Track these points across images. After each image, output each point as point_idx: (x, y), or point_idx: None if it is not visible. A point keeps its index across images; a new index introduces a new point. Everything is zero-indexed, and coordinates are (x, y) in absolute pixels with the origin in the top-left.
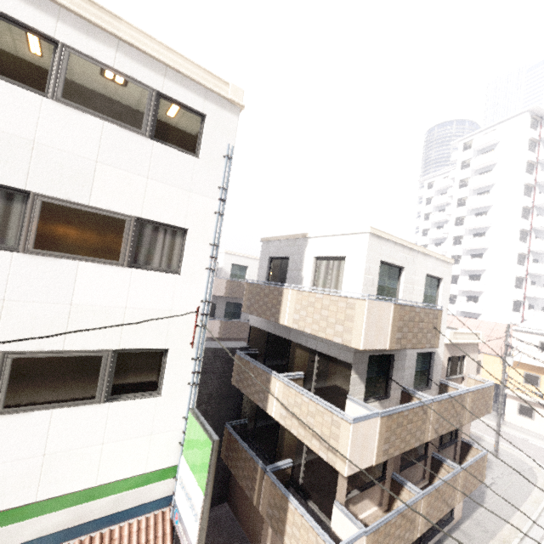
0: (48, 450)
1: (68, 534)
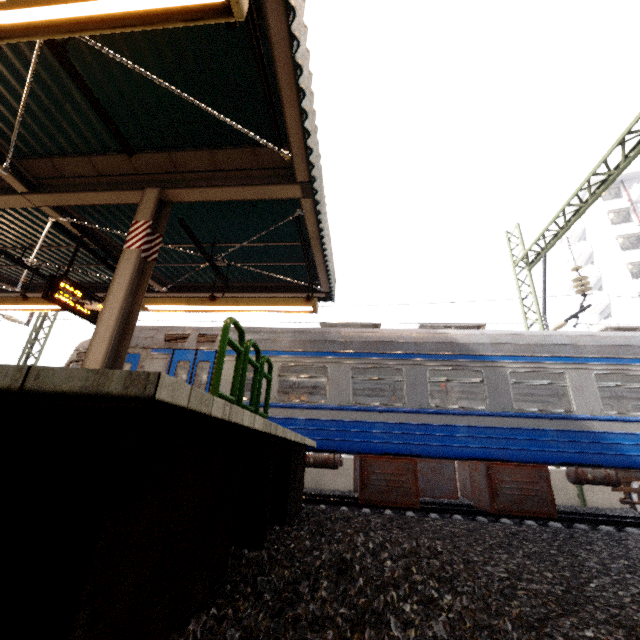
0: None
1: None
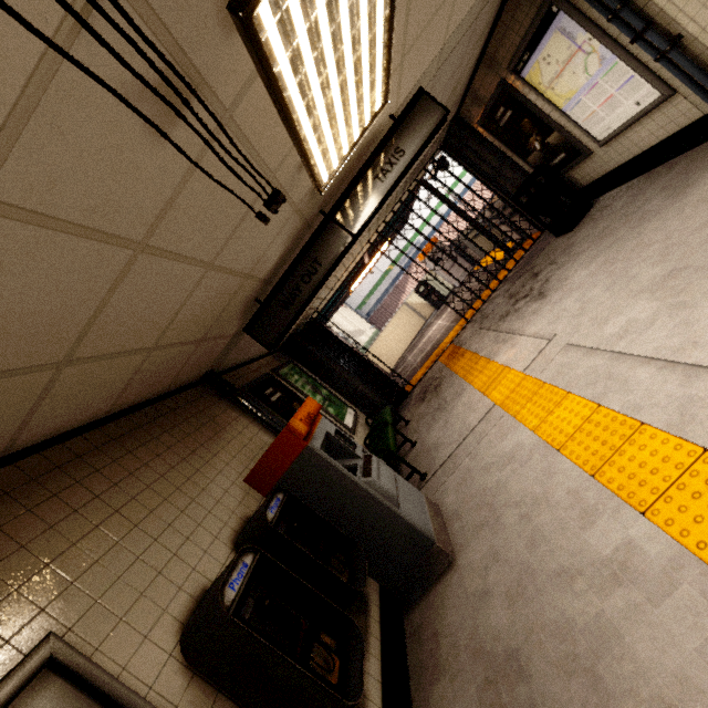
0: (433, 182)
1: (463, 193)
